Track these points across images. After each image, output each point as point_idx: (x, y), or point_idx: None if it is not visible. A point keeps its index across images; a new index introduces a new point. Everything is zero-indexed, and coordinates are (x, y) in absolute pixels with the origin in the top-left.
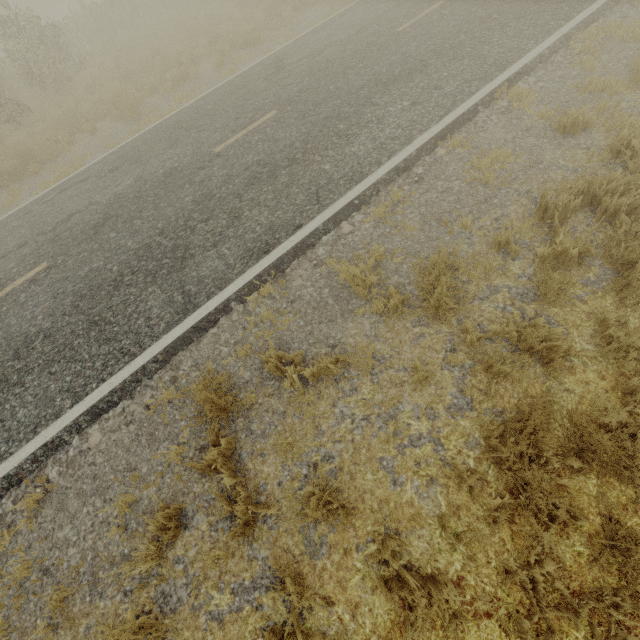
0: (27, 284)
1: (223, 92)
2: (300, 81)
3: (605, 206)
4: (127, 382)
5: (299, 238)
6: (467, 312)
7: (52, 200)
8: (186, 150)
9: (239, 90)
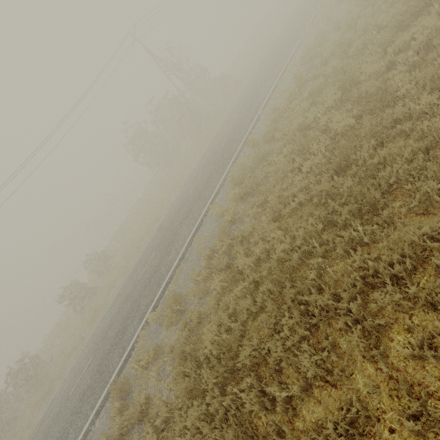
0: (87, 368)
1: (146, 249)
2: (163, 233)
3: (217, 249)
4: (106, 394)
5: (153, 305)
6: (188, 312)
7: (99, 326)
8: (132, 283)
9: (149, 246)
